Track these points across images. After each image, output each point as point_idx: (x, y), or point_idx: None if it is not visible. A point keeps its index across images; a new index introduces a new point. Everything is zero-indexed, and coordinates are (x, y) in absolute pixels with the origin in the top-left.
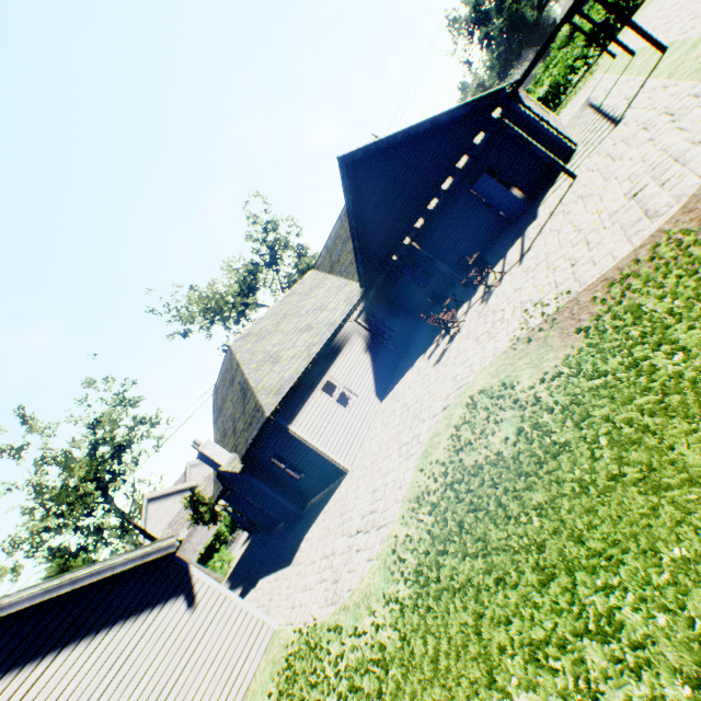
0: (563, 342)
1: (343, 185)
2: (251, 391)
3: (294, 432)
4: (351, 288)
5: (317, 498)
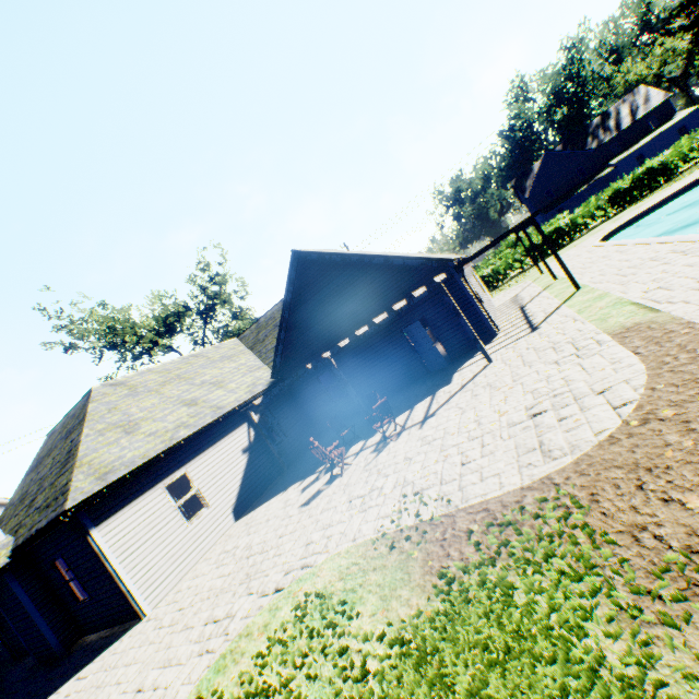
0: (423, 579)
1: (289, 276)
2: (74, 460)
3: (95, 539)
4: (262, 374)
5: (92, 639)
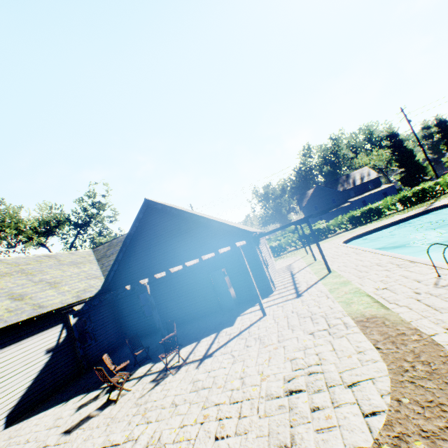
0: None
1: (138, 215)
2: None
3: None
4: (96, 282)
5: None
